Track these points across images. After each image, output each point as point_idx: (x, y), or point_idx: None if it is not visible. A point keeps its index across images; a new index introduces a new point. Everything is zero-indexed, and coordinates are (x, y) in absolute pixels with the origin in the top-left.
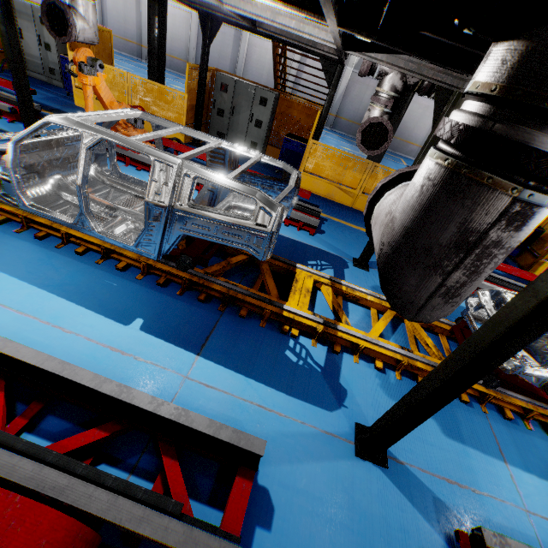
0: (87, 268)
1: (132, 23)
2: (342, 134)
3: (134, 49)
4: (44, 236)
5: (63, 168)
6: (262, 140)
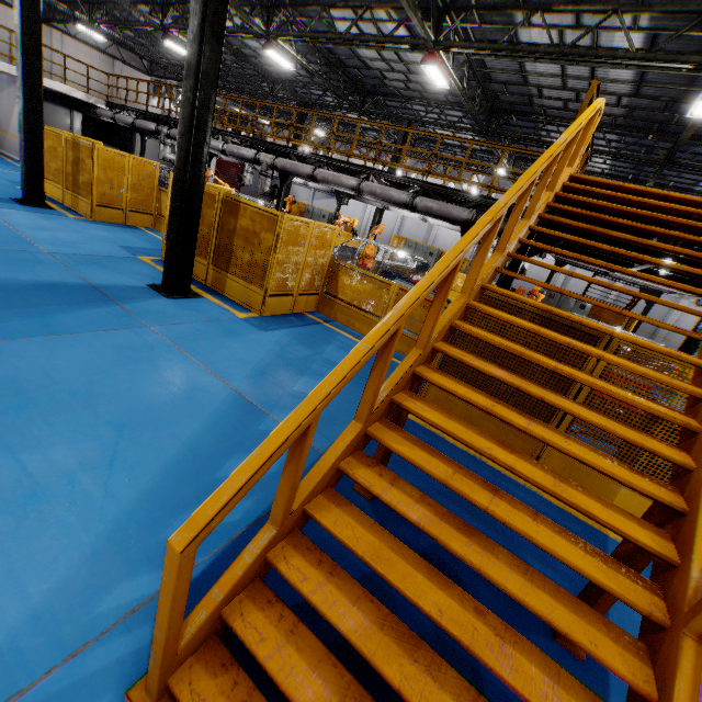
0: None
1: (419, 239)
2: None
3: None
4: None
5: None
6: None
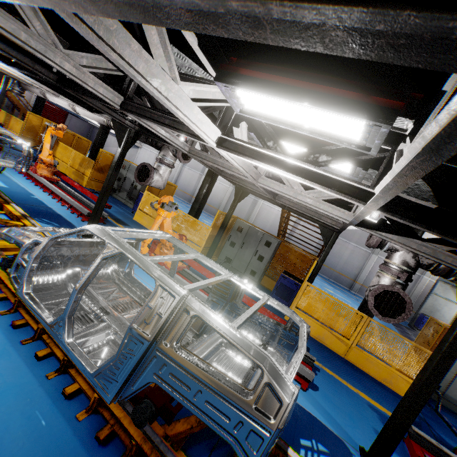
0: (31, 382)
1: (192, 185)
2: (324, 277)
3: (188, 197)
4: (22, 325)
5: (87, 262)
6: (261, 271)
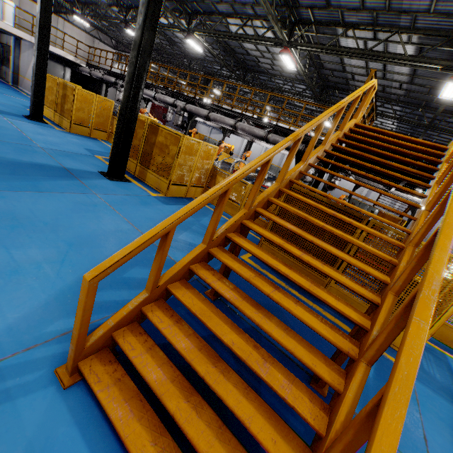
0: None
1: (275, 163)
2: None
3: None
4: None
5: None
6: None
